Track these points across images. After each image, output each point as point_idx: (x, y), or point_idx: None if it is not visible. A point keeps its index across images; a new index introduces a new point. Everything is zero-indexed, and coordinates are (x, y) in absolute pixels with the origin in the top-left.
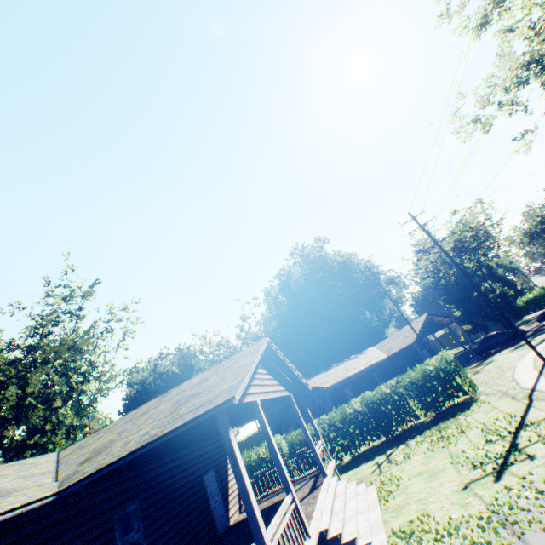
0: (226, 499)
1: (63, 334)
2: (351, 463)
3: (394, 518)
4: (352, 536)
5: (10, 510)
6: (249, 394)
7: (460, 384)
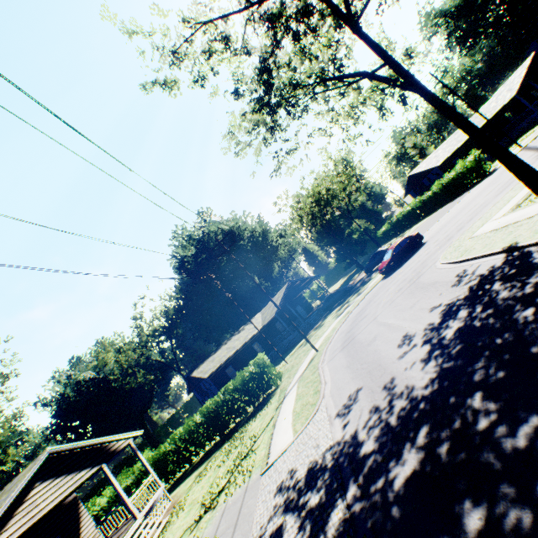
0: None
1: None
2: (196, 465)
3: None
4: None
5: None
6: None
7: (267, 381)
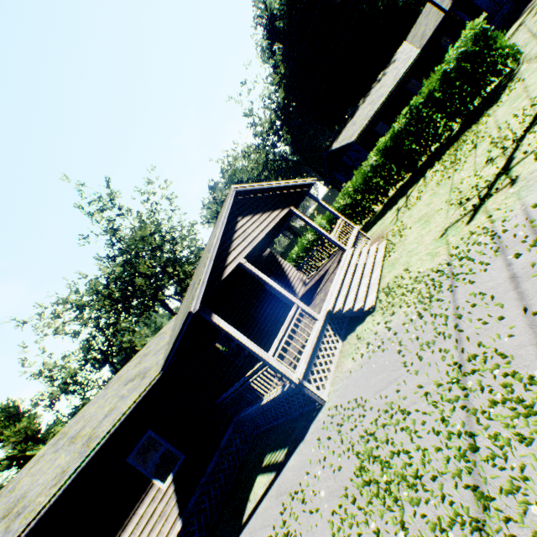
0: (290, 286)
1: (127, 236)
2: (381, 212)
3: (388, 274)
4: (349, 306)
5: (143, 392)
6: (230, 264)
7: (493, 65)
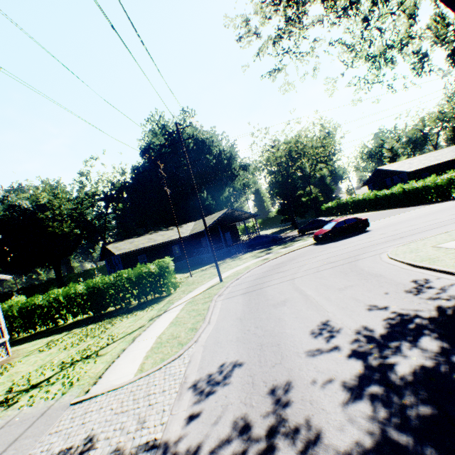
0: None
1: None
2: (58, 329)
3: None
4: None
5: None
6: None
7: (162, 286)
